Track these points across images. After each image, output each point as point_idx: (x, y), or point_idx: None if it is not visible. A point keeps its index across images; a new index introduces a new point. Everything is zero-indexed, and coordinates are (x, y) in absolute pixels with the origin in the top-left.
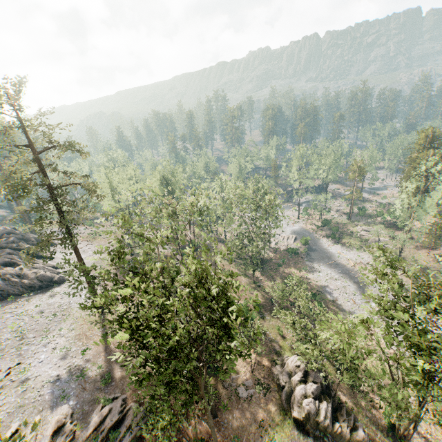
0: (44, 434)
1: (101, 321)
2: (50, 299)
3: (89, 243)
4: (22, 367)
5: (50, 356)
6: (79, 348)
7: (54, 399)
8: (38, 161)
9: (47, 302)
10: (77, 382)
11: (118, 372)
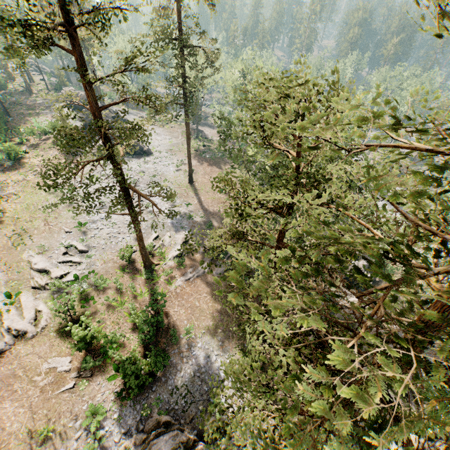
0: (176, 242)
1: (193, 189)
2: (145, 164)
3: (159, 128)
4: (144, 203)
5: (162, 202)
6: (182, 202)
7: (175, 227)
8: (179, 10)
9: (144, 166)
10: (187, 221)
11: (215, 223)
